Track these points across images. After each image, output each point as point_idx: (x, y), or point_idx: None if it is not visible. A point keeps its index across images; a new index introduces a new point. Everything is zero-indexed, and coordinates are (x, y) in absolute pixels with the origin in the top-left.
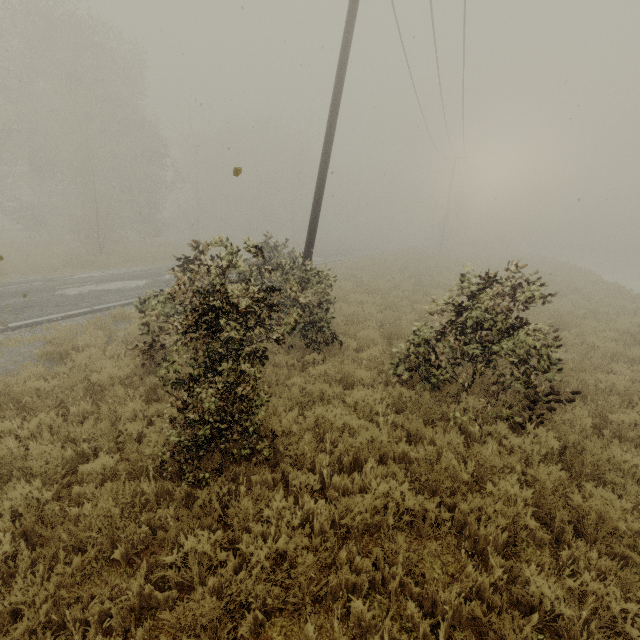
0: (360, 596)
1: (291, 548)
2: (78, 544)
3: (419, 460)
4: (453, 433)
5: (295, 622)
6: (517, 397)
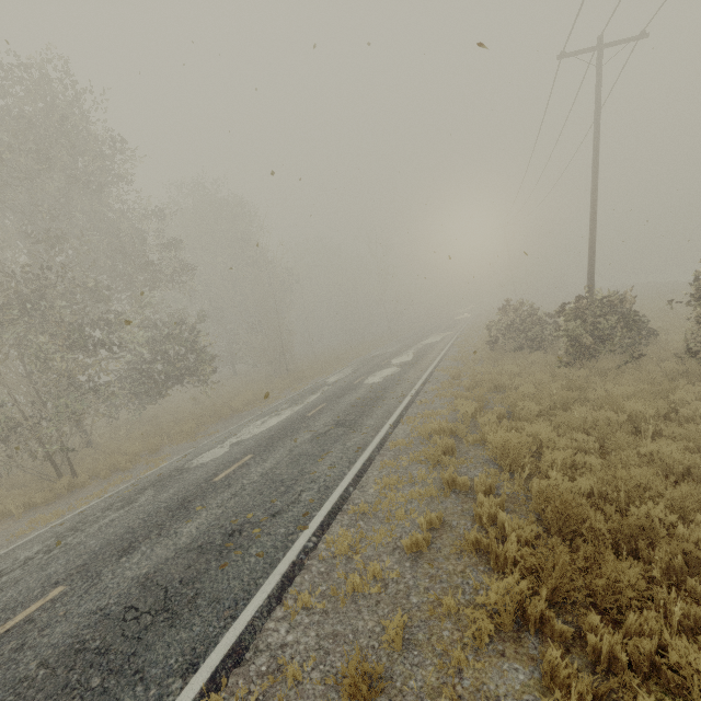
0: None
1: None
2: None
3: None
4: None
5: None
6: None
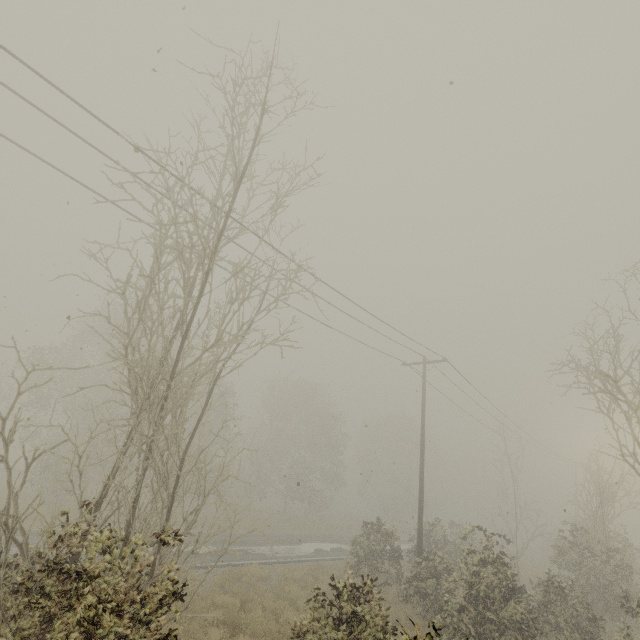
0: None
1: None
2: None
3: None
4: None
5: None
6: None
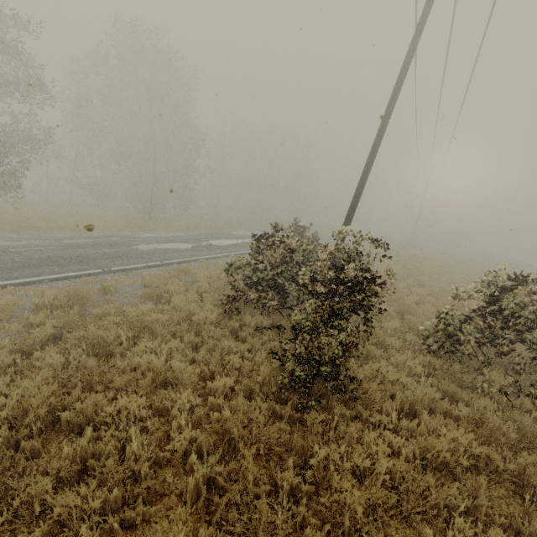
0: (462, 515)
1: (399, 468)
2: (239, 438)
3: (468, 417)
4: (487, 400)
5: (405, 527)
6: (532, 378)
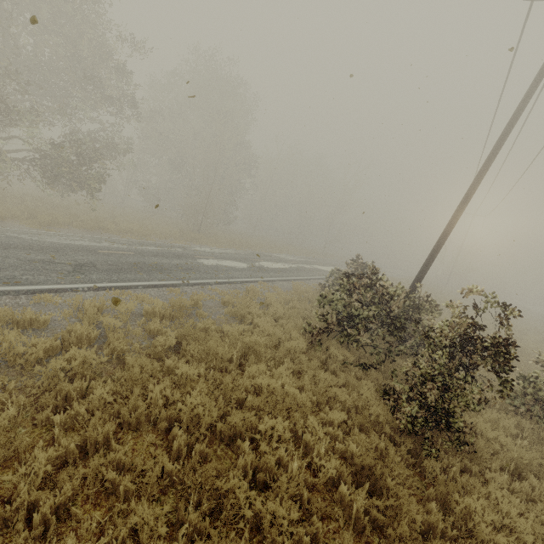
0: None
1: (539, 531)
2: (379, 475)
3: None
4: None
5: None
6: None
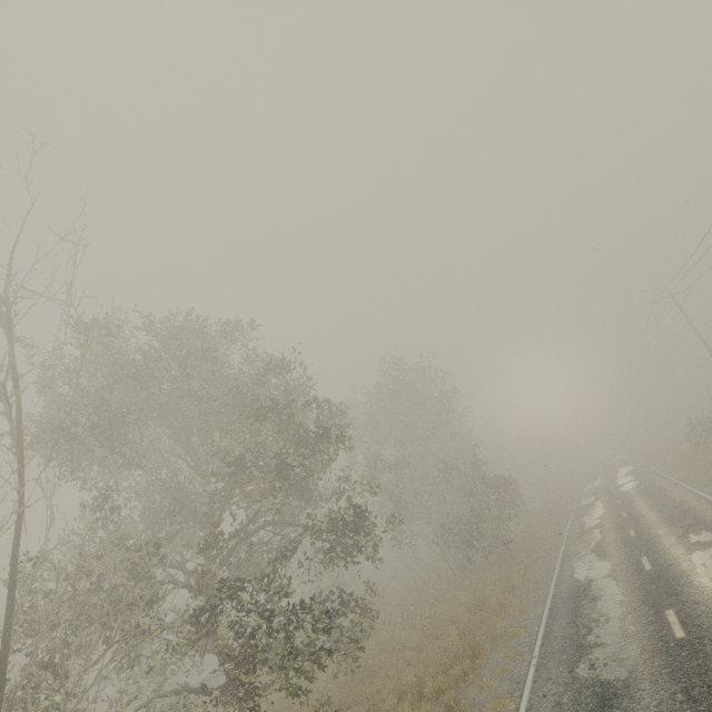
0: None
1: None
2: None
3: None
4: None
5: None
6: None
